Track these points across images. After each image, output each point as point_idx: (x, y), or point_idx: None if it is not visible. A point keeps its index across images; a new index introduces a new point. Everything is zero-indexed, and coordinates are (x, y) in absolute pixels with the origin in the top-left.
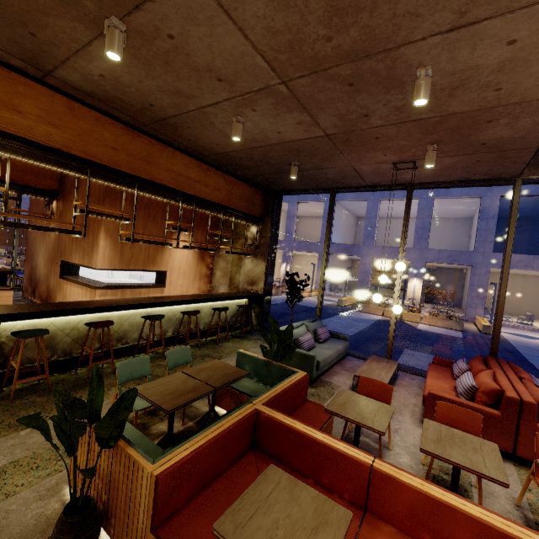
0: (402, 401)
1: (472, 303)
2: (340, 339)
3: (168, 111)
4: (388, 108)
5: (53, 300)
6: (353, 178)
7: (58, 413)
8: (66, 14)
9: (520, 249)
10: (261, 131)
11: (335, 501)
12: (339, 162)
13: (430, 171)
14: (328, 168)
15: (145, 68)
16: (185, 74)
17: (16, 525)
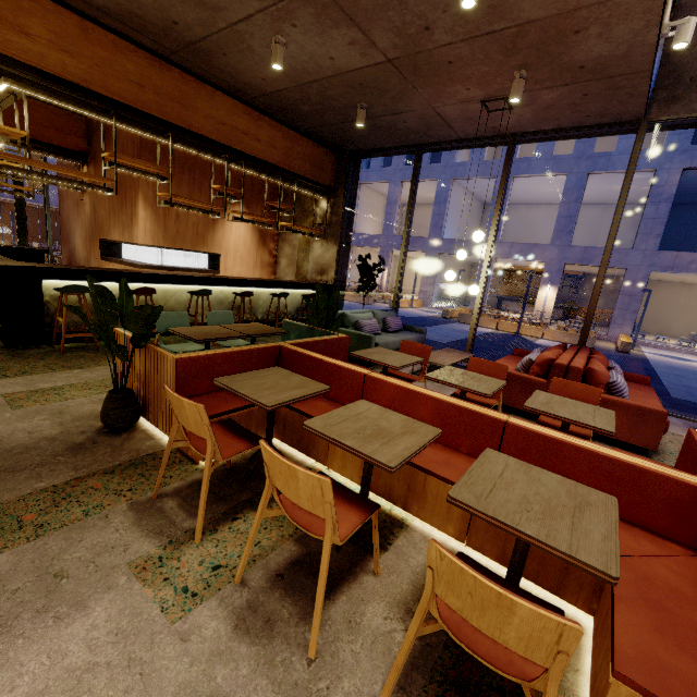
0: None
1: (619, 318)
2: (415, 332)
3: (195, 31)
4: (450, 16)
5: None
6: (439, 127)
7: (94, 303)
8: None
9: None
10: (310, 58)
11: (336, 405)
12: (416, 102)
13: (531, 113)
14: (405, 112)
15: None
16: None
17: (75, 412)
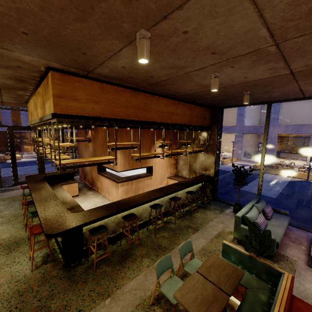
0: None
1: None
2: (281, 214)
3: (161, 78)
4: None
5: (95, 184)
6: (293, 94)
7: None
8: (108, 36)
9: None
10: (230, 78)
11: None
12: (289, 87)
13: None
14: (275, 91)
15: (155, 57)
16: (185, 55)
17: None
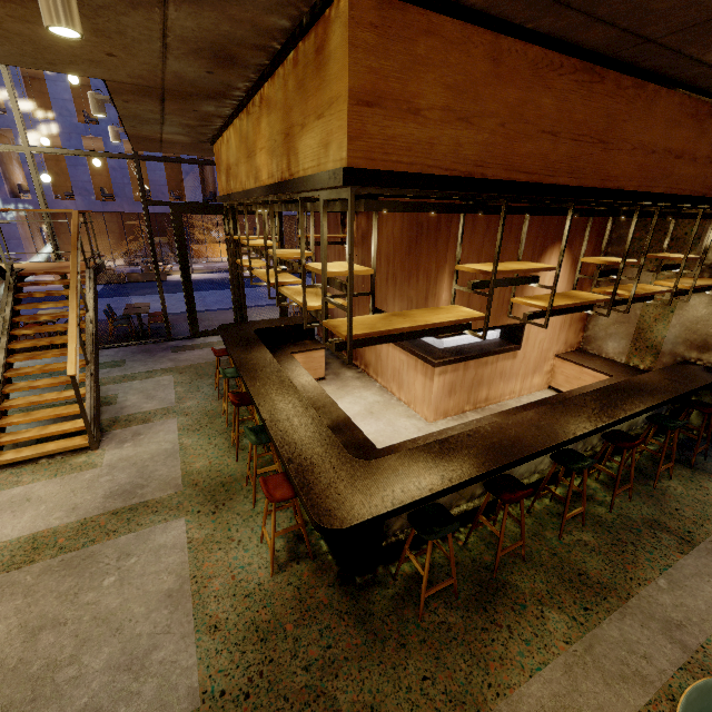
0: None
1: None
2: None
3: None
4: None
5: (360, 354)
6: None
7: None
8: None
9: None
10: None
11: None
12: None
13: None
14: None
15: None
16: None
17: None
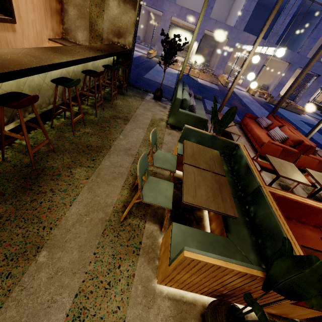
0: (240, 141)
1: (220, 66)
2: (197, 99)
3: None
4: None
5: None
6: None
7: None
8: None
9: (249, 30)
10: None
11: (310, 228)
12: None
13: None
14: None
15: None
16: None
17: None
